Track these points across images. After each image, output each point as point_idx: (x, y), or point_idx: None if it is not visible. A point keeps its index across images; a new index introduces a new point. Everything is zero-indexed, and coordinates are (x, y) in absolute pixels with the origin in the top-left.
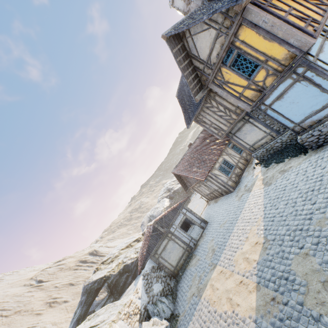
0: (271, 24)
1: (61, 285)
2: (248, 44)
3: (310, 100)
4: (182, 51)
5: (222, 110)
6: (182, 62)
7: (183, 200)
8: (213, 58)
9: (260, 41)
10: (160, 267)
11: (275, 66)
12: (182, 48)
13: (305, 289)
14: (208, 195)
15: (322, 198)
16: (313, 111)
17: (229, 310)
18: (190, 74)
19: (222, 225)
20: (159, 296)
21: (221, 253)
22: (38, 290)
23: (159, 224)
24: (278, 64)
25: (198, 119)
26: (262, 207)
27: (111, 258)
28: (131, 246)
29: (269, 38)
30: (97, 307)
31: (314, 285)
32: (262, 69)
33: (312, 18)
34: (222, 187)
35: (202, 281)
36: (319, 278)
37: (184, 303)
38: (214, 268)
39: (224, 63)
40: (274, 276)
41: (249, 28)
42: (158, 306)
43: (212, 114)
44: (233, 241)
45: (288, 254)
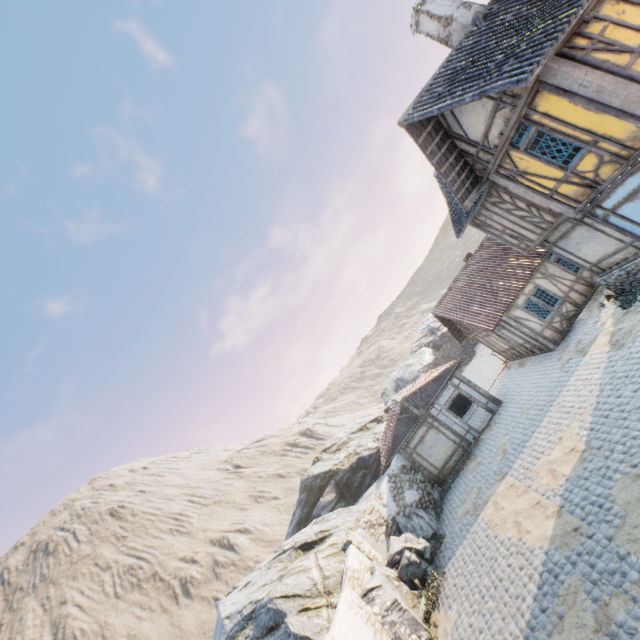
0: (597, 88)
1: (266, 475)
2: (557, 118)
3: None
4: (435, 133)
5: (523, 208)
6: (436, 151)
7: (454, 363)
8: (494, 138)
9: (578, 113)
10: (415, 468)
11: (615, 150)
12: (434, 128)
13: (620, 521)
14: (505, 351)
15: None
16: None
17: (514, 537)
18: (453, 167)
19: (525, 411)
20: (414, 508)
21: (515, 458)
22: (237, 478)
23: (411, 403)
24: (619, 147)
25: (477, 221)
26: (596, 389)
27: (336, 445)
28: (367, 429)
29: (595, 110)
30: (323, 511)
31: (633, 518)
32: (589, 153)
33: None
34: (532, 340)
35: (482, 496)
36: None
37: (453, 521)
38: (502, 479)
39: (515, 145)
40: (585, 500)
41: (555, 95)
42: (413, 521)
43: (504, 213)
44: (538, 441)
45: (613, 473)
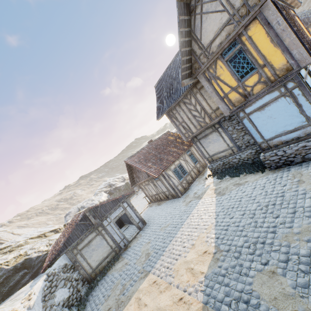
0: (283, 28)
1: None
2: (254, 43)
3: (286, 119)
4: (187, 25)
5: (198, 111)
6: (183, 36)
7: (128, 193)
8: (215, 46)
9: (266, 42)
10: (75, 267)
11: (269, 75)
12: (187, 22)
13: None
14: (153, 195)
15: (286, 213)
16: (285, 131)
17: None
18: (186, 54)
19: (164, 228)
20: (60, 307)
21: (157, 259)
22: None
23: (92, 213)
24: (273, 73)
25: (171, 113)
26: (214, 214)
27: (11, 247)
28: (45, 237)
29: (276, 42)
30: None
31: None
32: (256, 74)
33: (309, 45)
34: (171, 190)
35: (126, 292)
36: (295, 306)
37: None
38: (145, 277)
39: (223, 56)
40: (229, 296)
41: (262, 25)
42: None
43: (187, 111)
44: (175, 246)
45: (248, 270)
